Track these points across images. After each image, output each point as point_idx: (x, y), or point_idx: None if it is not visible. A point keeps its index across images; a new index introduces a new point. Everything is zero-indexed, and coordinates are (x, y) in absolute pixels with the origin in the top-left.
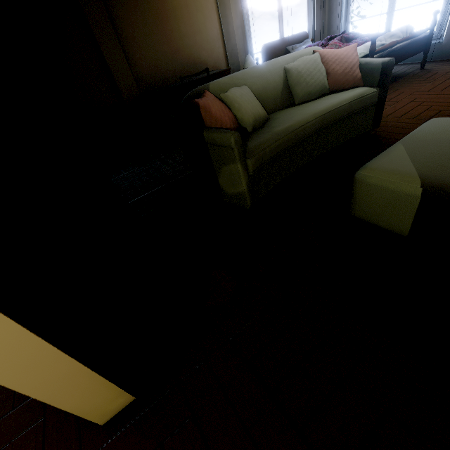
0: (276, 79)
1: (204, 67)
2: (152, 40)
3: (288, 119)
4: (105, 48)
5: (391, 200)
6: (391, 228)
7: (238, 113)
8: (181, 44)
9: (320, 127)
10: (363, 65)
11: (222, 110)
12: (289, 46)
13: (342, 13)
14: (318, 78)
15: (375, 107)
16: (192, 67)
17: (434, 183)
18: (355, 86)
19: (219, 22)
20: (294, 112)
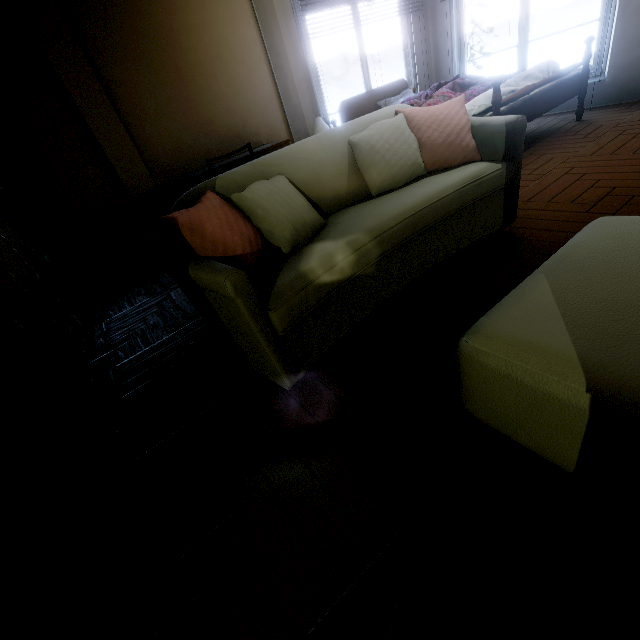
0: (336, 160)
1: (255, 139)
2: (169, 108)
3: (355, 225)
4: (97, 126)
5: (531, 404)
6: (541, 452)
7: (264, 224)
8: (215, 111)
9: (411, 235)
10: (476, 128)
11: (229, 223)
12: (380, 100)
13: (454, 50)
14: (404, 153)
15: (503, 193)
16: (235, 142)
17: (614, 386)
18: (467, 160)
19: (272, 76)
20: (366, 212)
